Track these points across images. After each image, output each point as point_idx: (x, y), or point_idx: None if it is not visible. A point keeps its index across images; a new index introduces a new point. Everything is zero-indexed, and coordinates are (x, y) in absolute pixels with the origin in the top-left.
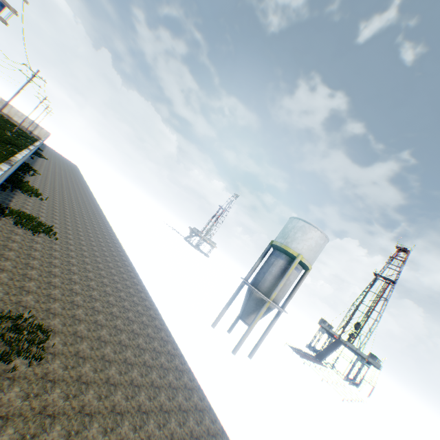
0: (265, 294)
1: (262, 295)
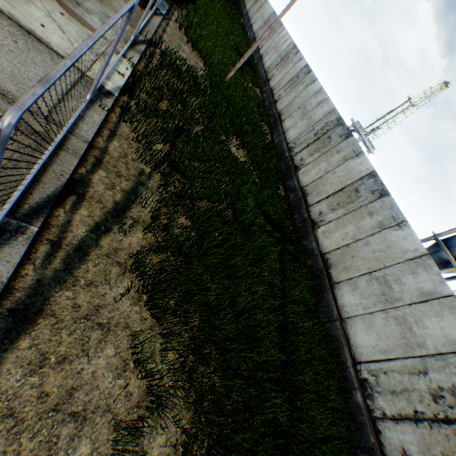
0: (453, 259)
1: (453, 260)
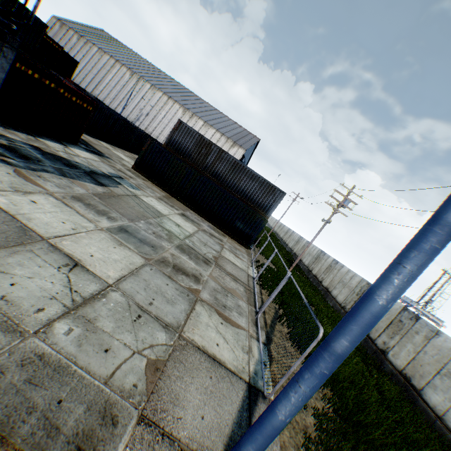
0: None
1: None
